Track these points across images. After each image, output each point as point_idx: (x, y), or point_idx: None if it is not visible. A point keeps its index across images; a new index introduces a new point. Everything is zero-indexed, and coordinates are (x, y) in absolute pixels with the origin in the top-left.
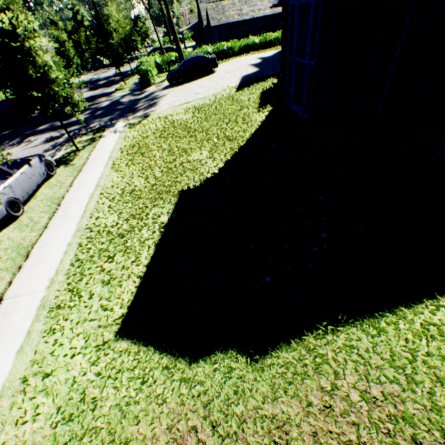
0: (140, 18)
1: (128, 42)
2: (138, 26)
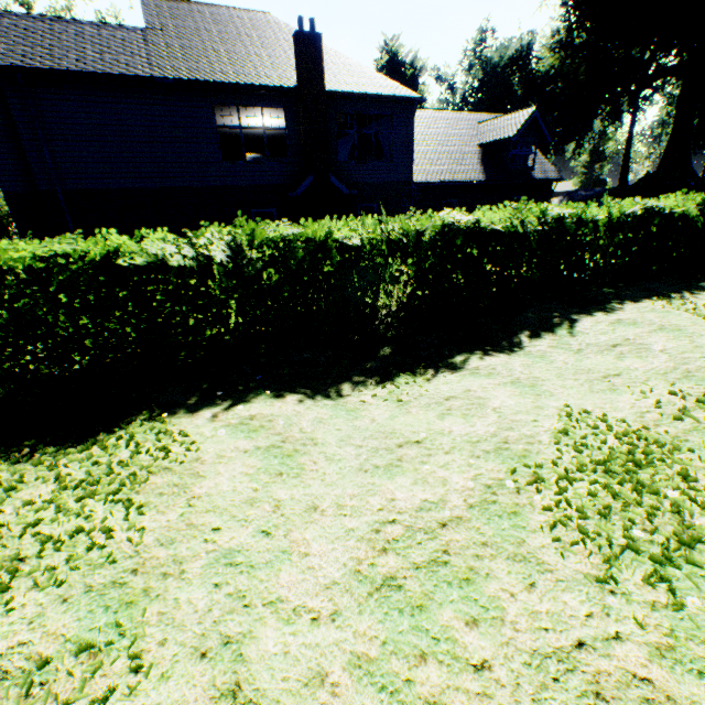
0: None
1: (2, 223)
2: None
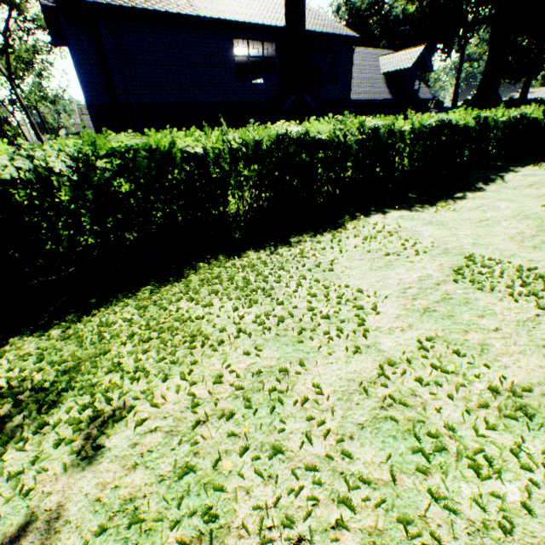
0: (9, 122)
1: None
2: (5, 128)
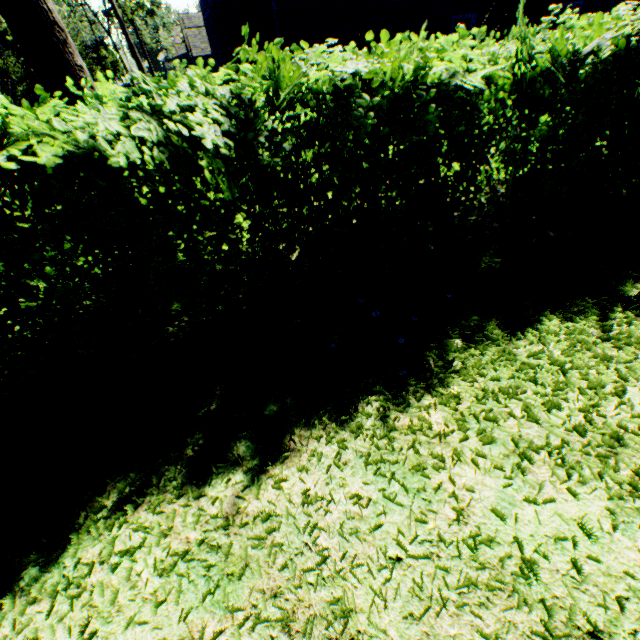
0: (105, 45)
1: None
2: (102, 54)
